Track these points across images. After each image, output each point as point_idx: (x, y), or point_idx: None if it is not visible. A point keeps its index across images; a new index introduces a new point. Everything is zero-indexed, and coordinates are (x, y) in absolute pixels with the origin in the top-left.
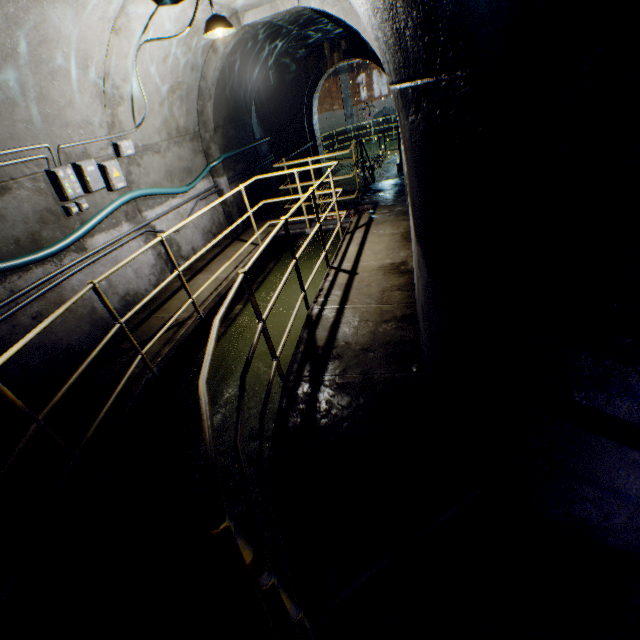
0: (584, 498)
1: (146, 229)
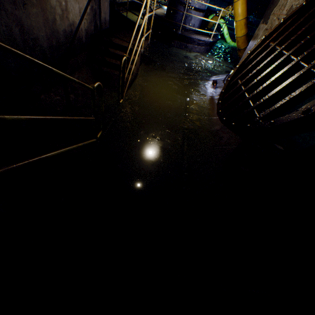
0: (177, 17)
1: None
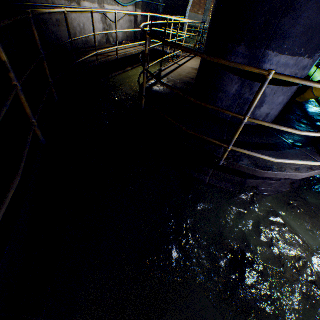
0: (219, 98)
1: (103, 13)
